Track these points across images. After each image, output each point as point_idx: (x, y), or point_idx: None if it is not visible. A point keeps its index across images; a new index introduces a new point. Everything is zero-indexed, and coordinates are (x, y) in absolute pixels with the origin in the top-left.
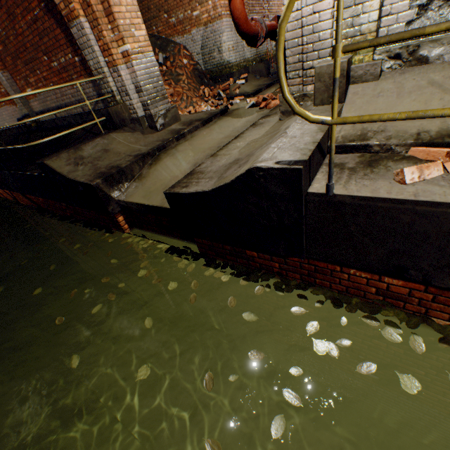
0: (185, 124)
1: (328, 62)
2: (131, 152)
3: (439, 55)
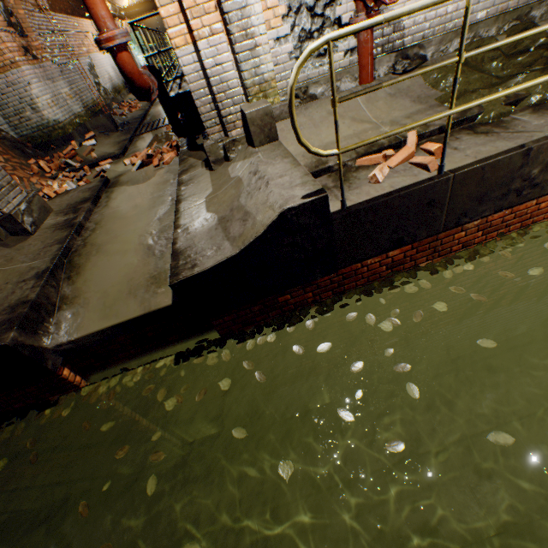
0: (66, 212)
1: (253, 107)
2: (20, 276)
3: (322, 92)
